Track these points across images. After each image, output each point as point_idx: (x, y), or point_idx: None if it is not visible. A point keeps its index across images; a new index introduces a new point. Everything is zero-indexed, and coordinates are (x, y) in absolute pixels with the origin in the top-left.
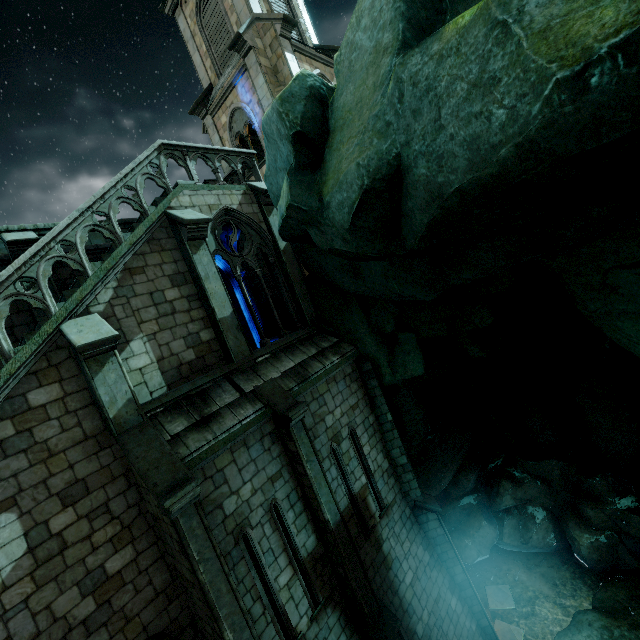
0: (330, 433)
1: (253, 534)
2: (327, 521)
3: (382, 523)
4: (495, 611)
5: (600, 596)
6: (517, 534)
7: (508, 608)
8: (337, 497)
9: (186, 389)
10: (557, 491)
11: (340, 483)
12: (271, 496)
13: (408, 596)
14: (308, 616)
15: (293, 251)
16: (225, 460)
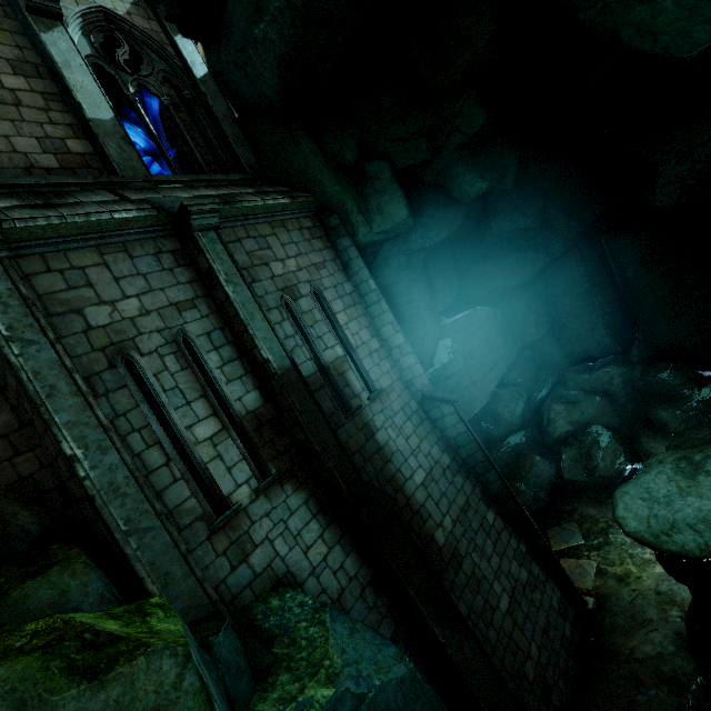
0: (279, 283)
1: (144, 362)
2: (267, 360)
3: (373, 408)
4: (559, 552)
5: (675, 442)
6: (579, 466)
7: (575, 544)
8: (295, 358)
9: (29, 180)
10: (622, 405)
11: (300, 344)
12: (177, 326)
13: (419, 497)
14: (251, 487)
15: (217, 85)
16: (88, 259)
